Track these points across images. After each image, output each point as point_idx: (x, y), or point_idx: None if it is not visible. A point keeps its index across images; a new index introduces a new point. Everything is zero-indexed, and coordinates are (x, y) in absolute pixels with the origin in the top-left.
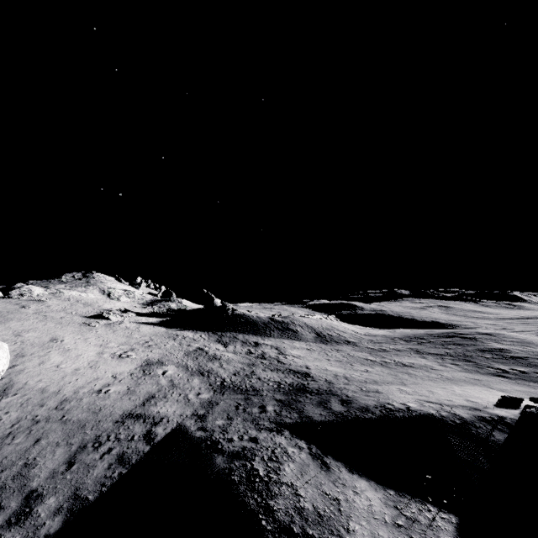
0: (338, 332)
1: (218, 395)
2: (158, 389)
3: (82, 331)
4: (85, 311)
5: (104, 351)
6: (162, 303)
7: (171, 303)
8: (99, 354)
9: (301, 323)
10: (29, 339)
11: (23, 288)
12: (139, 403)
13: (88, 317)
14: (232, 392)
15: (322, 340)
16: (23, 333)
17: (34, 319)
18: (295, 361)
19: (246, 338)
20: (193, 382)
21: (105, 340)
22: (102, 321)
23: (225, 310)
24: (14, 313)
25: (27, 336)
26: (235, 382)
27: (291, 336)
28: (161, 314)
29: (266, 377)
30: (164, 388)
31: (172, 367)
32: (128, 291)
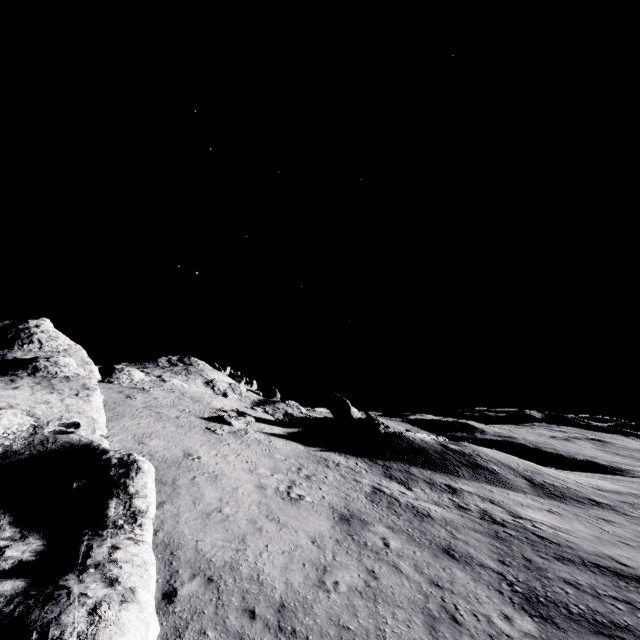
0: (554, 479)
1: (552, 629)
2: (419, 592)
3: (212, 442)
4: (197, 409)
5: (263, 484)
6: (276, 406)
7: (286, 407)
8: (259, 488)
9: (489, 457)
10: (156, 450)
11: (123, 371)
12: (426, 637)
13: (205, 419)
14: (575, 625)
15: (547, 494)
16: (145, 439)
17: (148, 416)
18: (570, 540)
19: (427, 475)
20: (461, 579)
21: (249, 462)
22: (225, 427)
23: (374, 426)
24: (122, 405)
25: (152, 445)
26: (538, 590)
27: (492, 480)
28: (280, 422)
29: (580, 582)
30: (427, 591)
31: (386, 531)
32: (233, 385)
